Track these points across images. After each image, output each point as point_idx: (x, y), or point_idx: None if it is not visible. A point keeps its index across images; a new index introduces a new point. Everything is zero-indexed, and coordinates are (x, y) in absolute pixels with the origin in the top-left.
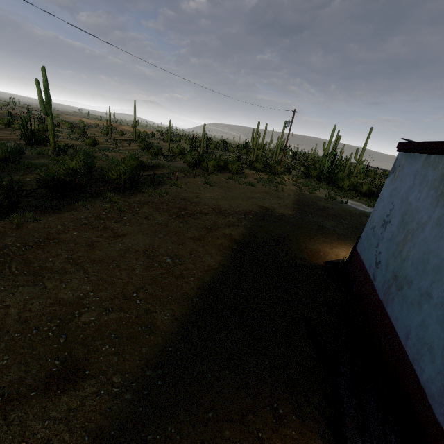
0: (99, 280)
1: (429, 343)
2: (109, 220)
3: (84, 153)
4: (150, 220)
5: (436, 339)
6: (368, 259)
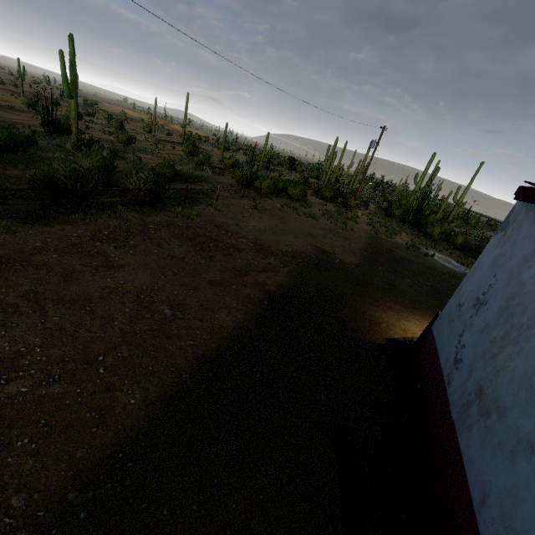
0: (57, 330)
1: (520, 533)
2: (108, 242)
3: (112, 152)
4: (164, 250)
5: (532, 532)
6: (445, 349)
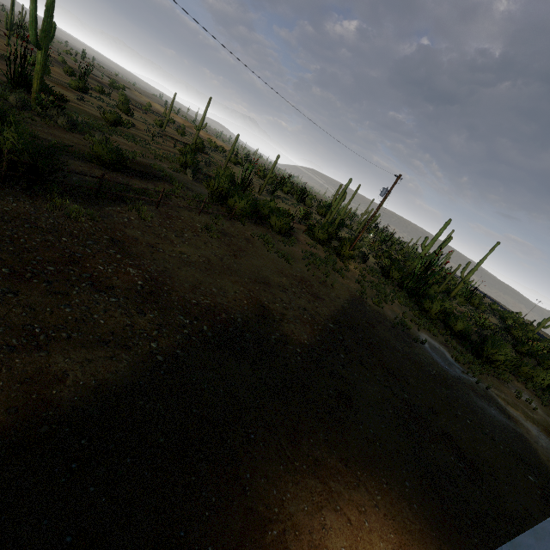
0: None
1: None
2: None
3: (70, 121)
4: None
5: None
6: None
